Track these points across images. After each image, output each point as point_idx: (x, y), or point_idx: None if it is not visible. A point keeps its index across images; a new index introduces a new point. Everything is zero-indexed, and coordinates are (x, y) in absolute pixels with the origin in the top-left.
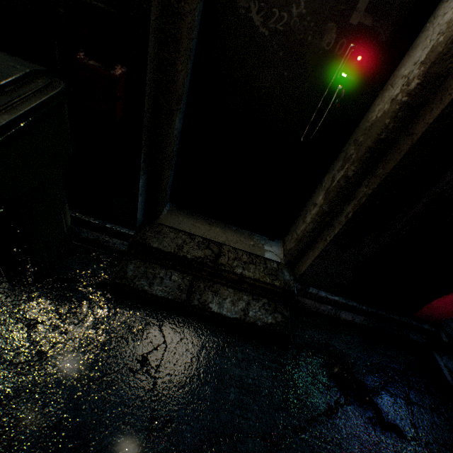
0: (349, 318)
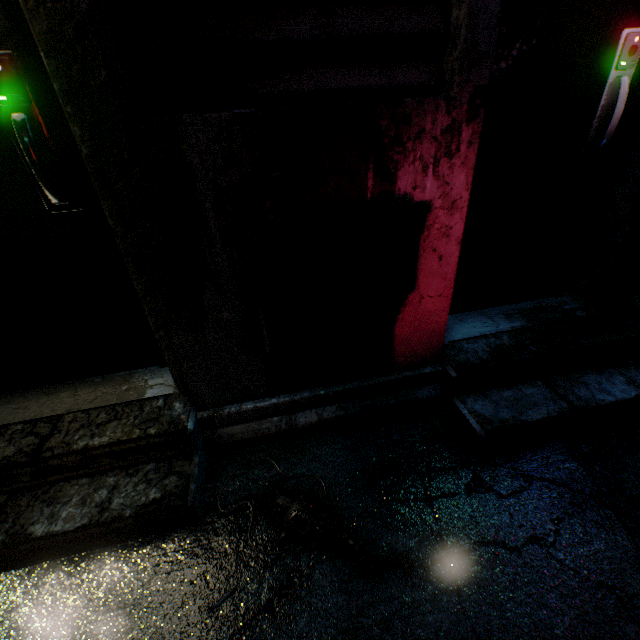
0: (313, 419)
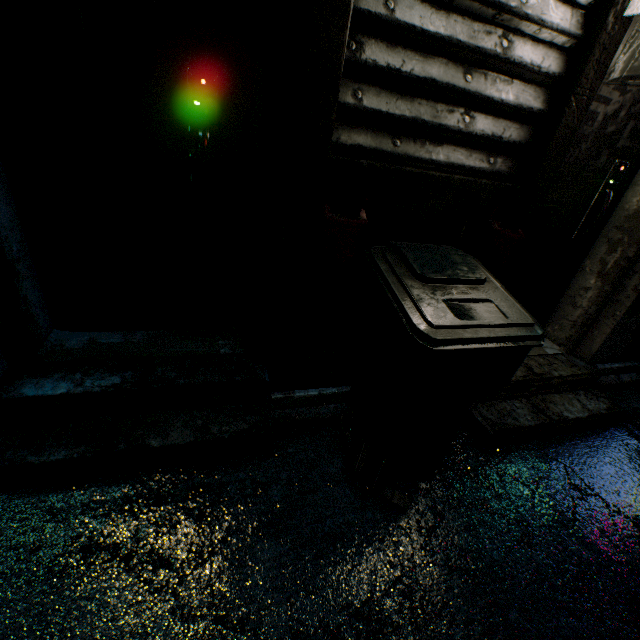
0: (628, 379)
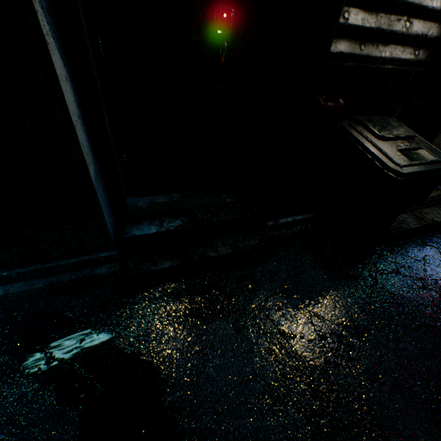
0: None
